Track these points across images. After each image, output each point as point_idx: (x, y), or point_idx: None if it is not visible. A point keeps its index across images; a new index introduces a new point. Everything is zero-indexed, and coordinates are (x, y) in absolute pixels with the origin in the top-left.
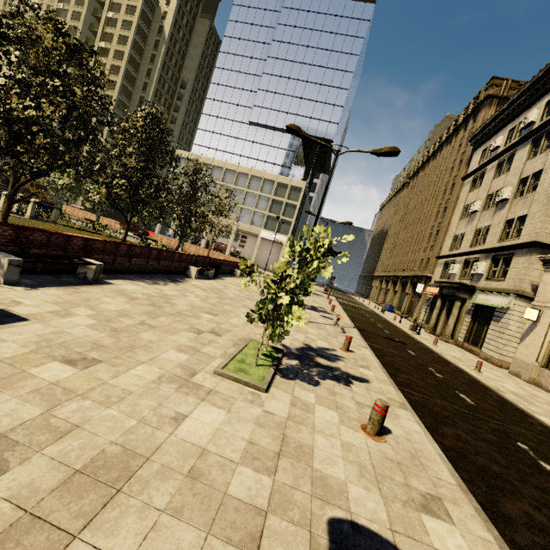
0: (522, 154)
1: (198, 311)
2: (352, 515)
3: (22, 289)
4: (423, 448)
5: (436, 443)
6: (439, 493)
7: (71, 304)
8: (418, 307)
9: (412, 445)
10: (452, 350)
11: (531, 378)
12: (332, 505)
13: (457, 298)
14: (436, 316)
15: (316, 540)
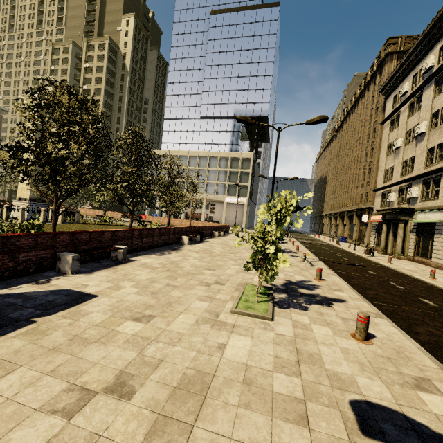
0: (429, 93)
1: (201, 269)
2: (365, 397)
3: (83, 275)
4: (404, 344)
5: (413, 340)
6: (427, 376)
7: (118, 280)
8: (366, 234)
9: (395, 344)
10: (405, 264)
11: None
12: (348, 392)
13: (400, 221)
14: (384, 239)
15: (345, 415)
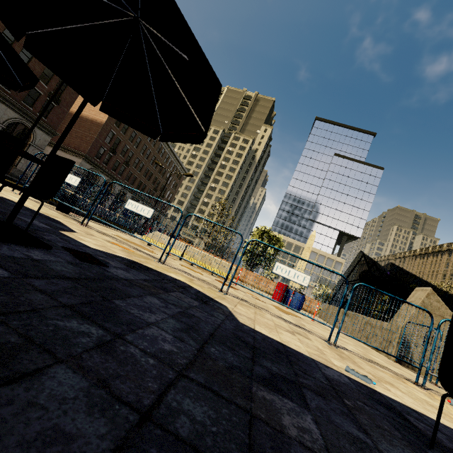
0: None
1: None
2: None
3: None
4: None
5: None
6: None
7: None
8: None
9: None
10: None
11: None
12: None
13: None
14: None
15: None
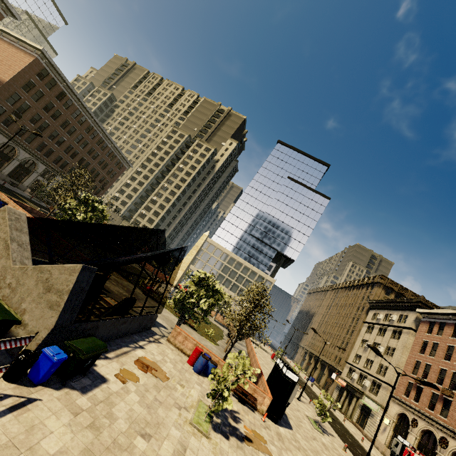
0: (389, 332)
1: None
2: None
3: None
4: None
5: None
6: None
7: None
8: (331, 387)
9: (351, 455)
10: (351, 426)
11: (382, 451)
12: None
13: (355, 396)
14: (343, 401)
15: None
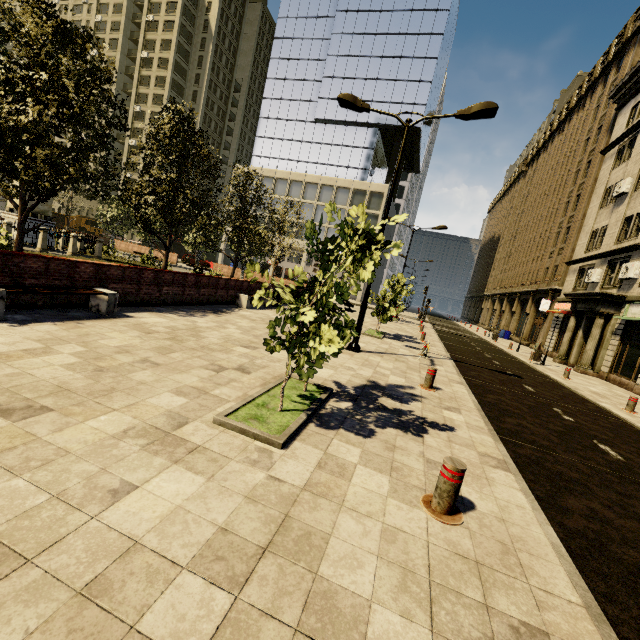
0: None
1: (232, 344)
2: None
3: (6, 325)
4: (526, 534)
5: (550, 526)
6: (546, 623)
7: (60, 341)
8: (543, 330)
9: (508, 530)
10: (592, 383)
11: None
12: None
13: (598, 314)
14: (568, 340)
15: None
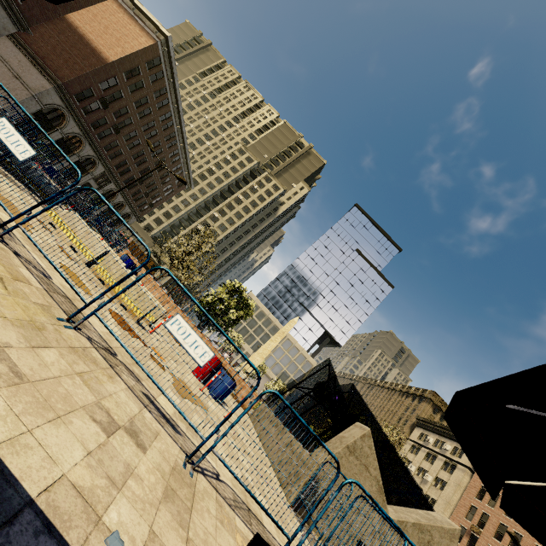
0: (440, 462)
1: None
2: None
3: None
4: None
5: None
6: None
7: None
8: None
9: None
10: None
11: None
12: None
13: None
14: None
15: None
